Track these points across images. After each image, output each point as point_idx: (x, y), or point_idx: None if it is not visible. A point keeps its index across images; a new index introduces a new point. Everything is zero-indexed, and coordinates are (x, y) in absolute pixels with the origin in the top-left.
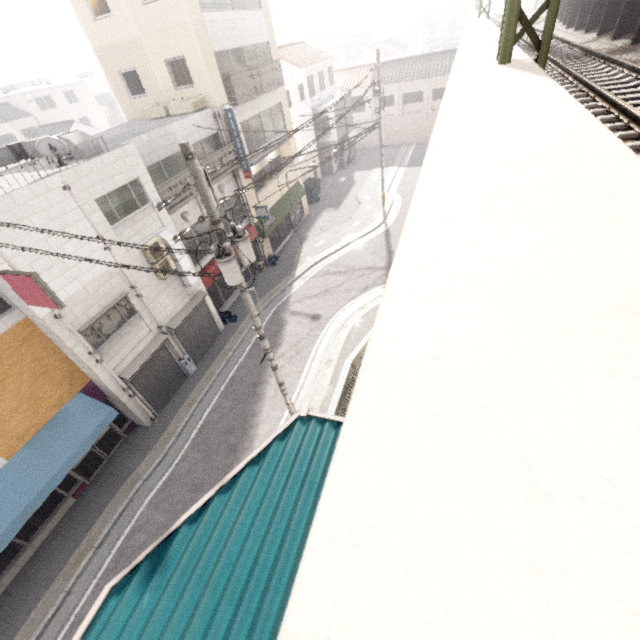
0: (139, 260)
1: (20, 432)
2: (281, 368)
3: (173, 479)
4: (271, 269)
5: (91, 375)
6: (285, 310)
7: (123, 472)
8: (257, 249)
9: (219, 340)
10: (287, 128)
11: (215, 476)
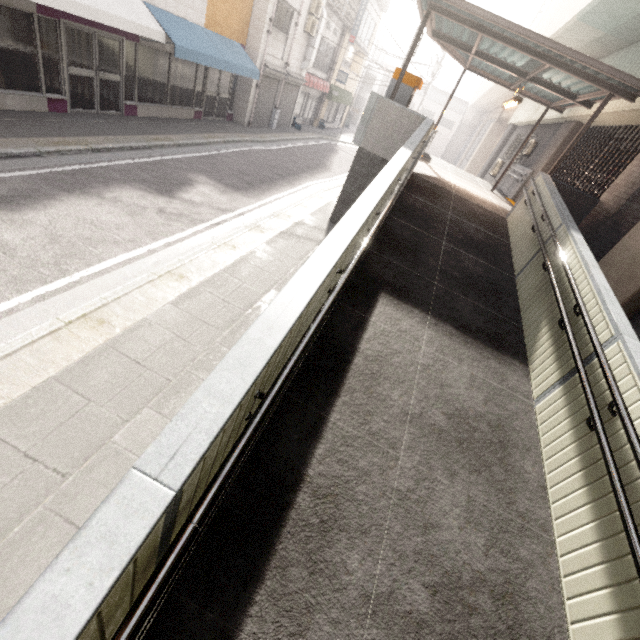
0: (307, 3)
1: (217, 19)
2: (341, 161)
3: (274, 152)
4: (319, 129)
5: (254, 40)
6: (336, 147)
7: (231, 130)
8: (318, 107)
9: (288, 129)
10: (368, 47)
11: (306, 165)
